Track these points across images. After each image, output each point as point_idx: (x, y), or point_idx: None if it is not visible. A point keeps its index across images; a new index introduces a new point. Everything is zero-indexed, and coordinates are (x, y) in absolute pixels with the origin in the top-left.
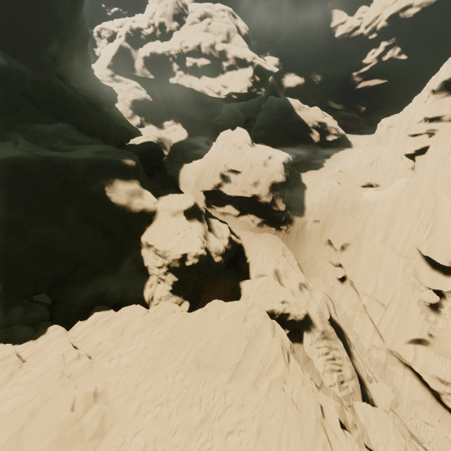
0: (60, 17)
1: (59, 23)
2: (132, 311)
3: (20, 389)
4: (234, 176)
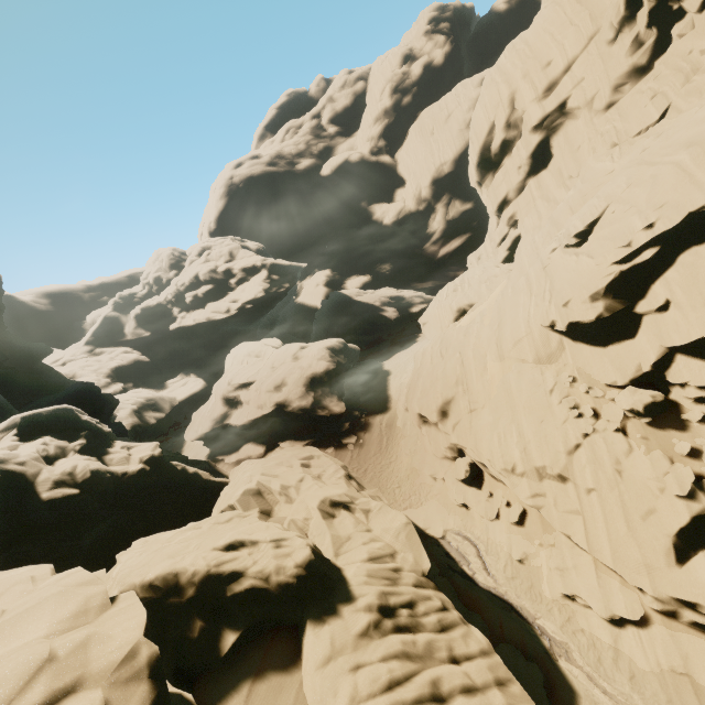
0: None
1: None
2: None
3: None
4: (245, 392)
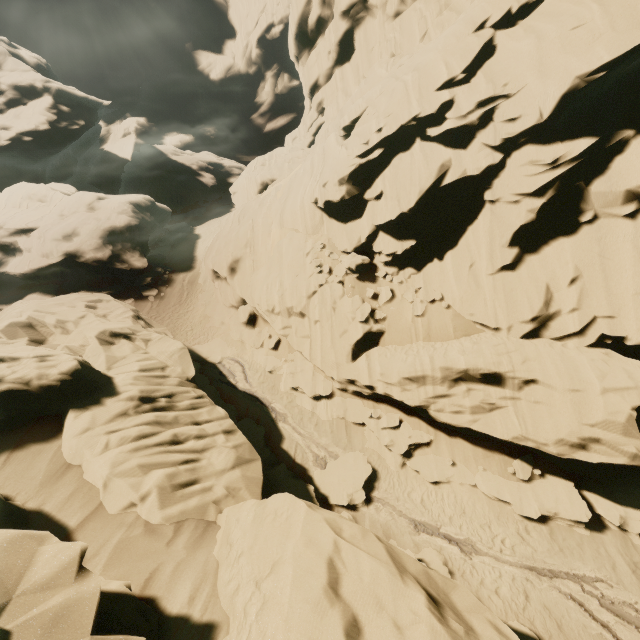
0: None
1: None
2: None
3: None
4: (24, 239)
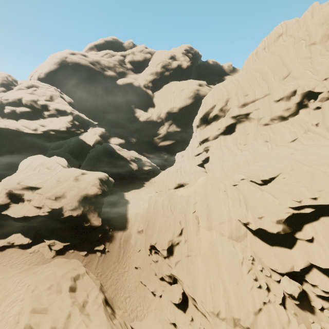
0: None
1: None
2: None
3: None
4: (29, 193)
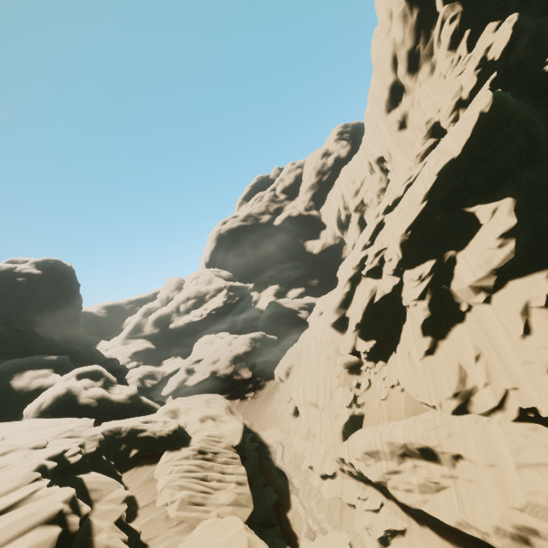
0: (53, 299)
1: (50, 301)
2: None
3: None
4: (197, 365)
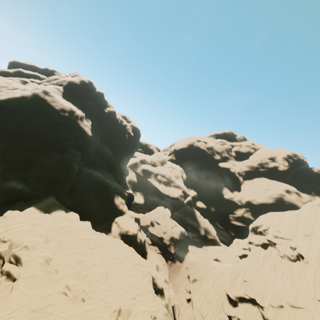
0: (130, 151)
1: (129, 152)
2: (104, 234)
3: (81, 224)
4: (156, 225)
